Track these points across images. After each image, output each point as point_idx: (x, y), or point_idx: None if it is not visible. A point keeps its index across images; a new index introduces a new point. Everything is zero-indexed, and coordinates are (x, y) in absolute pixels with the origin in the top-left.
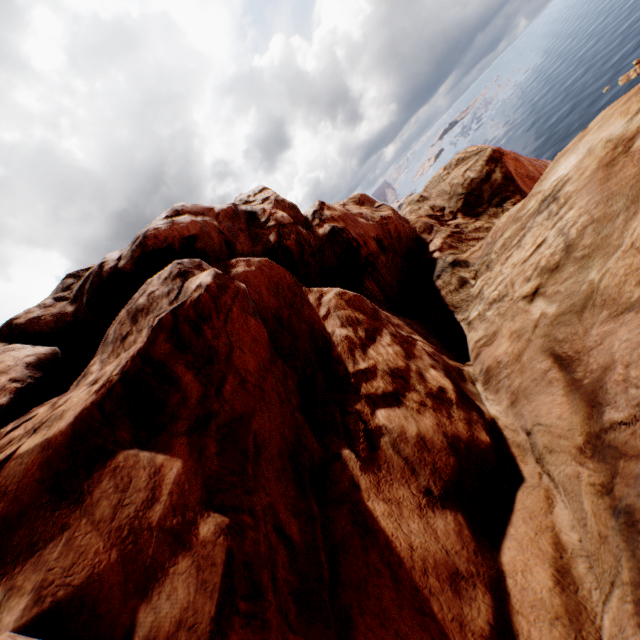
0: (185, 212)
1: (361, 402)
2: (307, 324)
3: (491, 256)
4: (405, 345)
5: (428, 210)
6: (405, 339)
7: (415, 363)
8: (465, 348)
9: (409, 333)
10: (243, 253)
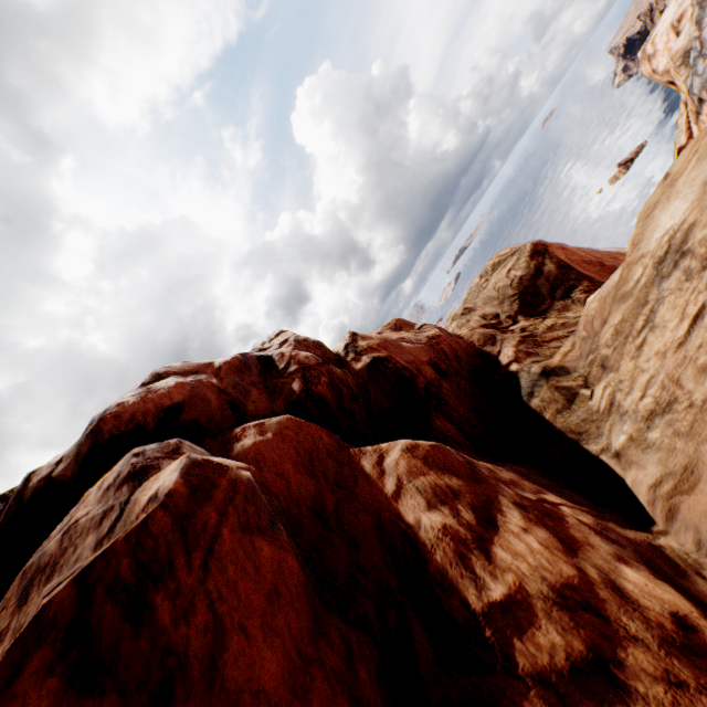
0: (170, 373)
1: (530, 699)
2: (369, 513)
3: (601, 352)
4: (548, 521)
5: (479, 320)
6: (540, 508)
7: (588, 560)
8: (629, 498)
9: (535, 492)
10: (257, 414)
